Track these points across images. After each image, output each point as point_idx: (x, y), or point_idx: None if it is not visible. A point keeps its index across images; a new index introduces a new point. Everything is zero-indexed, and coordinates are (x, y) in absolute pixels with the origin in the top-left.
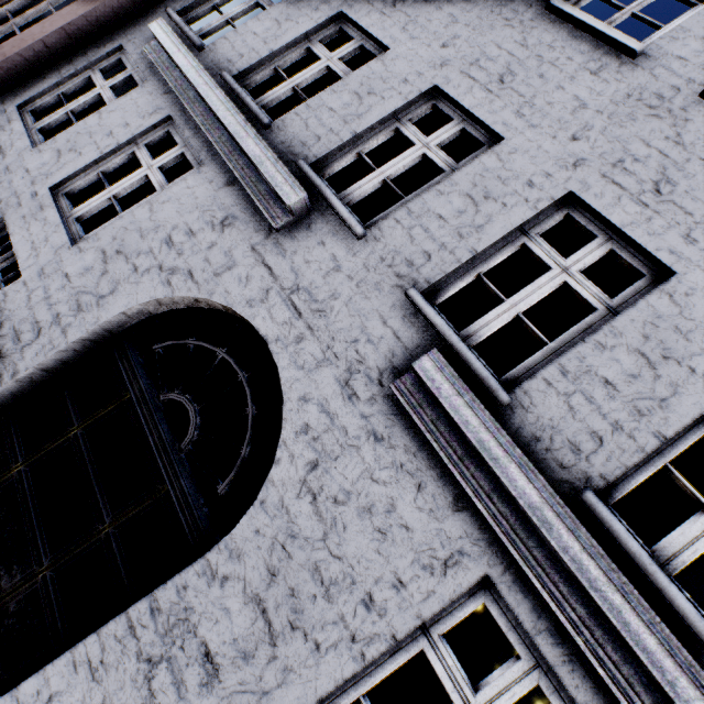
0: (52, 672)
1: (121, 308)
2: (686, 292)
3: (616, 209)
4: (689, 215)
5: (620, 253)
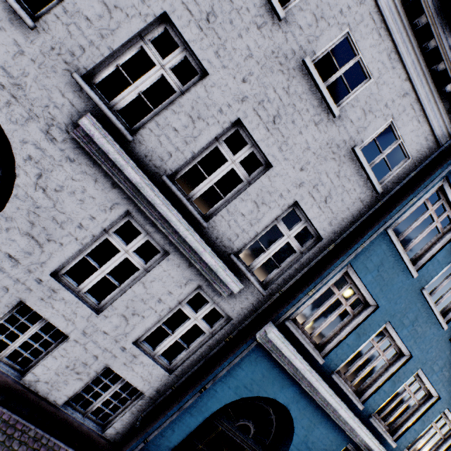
0: None
1: None
2: (212, 85)
3: (187, 30)
4: (219, 39)
5: (189, 59)
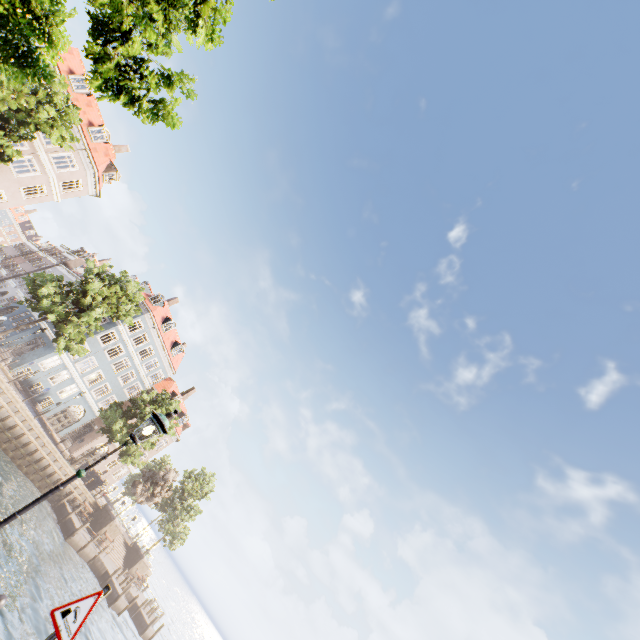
0: None
1: None
2: None
3: None
4: None
5: None
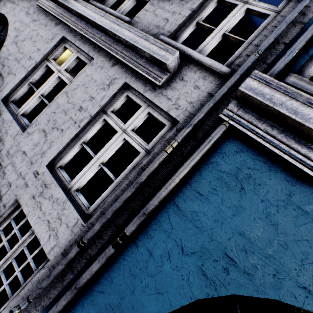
0: None
1: None
2: None
3: None
4: None
5: None
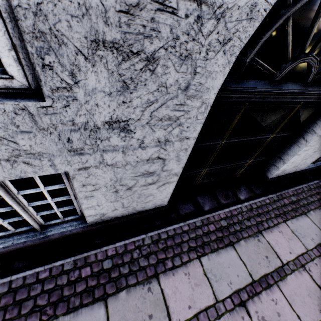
0: (290, 161)
1: (224, 71)
2: None
3: None
4: None
5: None
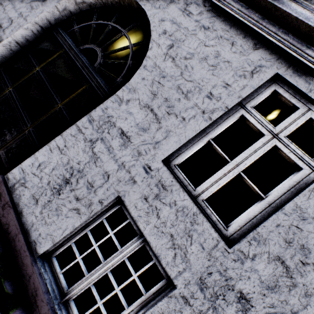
0: (38, 155)
1: (55, 3)
2: None
3: None
4: None
5: None
